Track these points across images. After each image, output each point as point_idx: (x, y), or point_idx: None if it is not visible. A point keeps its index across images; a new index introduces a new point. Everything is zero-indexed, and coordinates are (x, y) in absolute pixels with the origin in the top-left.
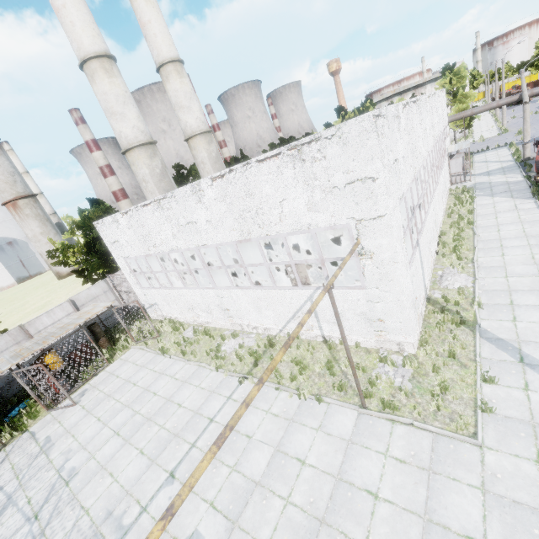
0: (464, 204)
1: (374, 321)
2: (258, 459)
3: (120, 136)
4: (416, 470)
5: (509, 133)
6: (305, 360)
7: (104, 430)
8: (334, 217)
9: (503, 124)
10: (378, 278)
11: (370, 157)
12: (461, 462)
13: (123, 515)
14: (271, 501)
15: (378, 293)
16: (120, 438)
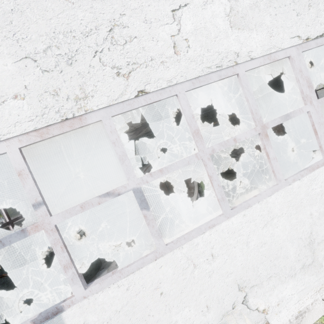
0: None
1: None
2: None
3: None
4: None
5: None
6: None
7: None
8: None
9: None
10: None
11: None
12: None
13: None
14: None
15: None
16: None
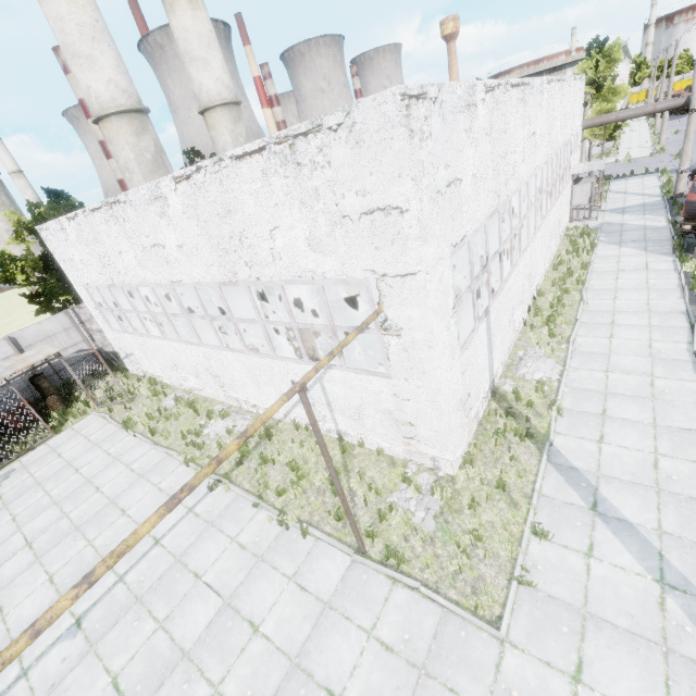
0: (580, 252)
1: (402, 424)
2: (198, 615)
3: (89, 95)
4: (404, 666)
5: (665, 154)
6: (307, 464)
7: (15, 537)
8: (347, 266)
9: (660, 140)
10: (408, 366)
11: (397, 172)
12: (468, 663)
13: None
14: (195, 687)
15: (408, 387)
16: (30, 552)
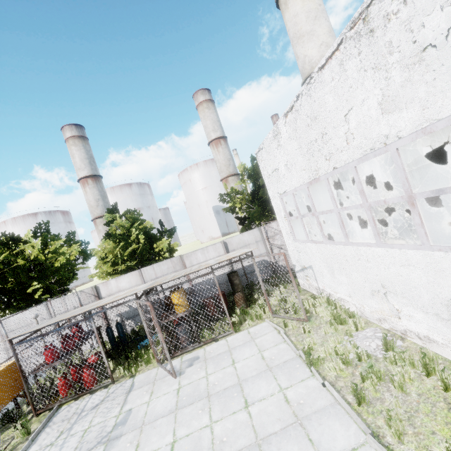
0: None
1: None
2: None
3: (304, 63)
4: None
5: None
6: None
7: None
8: None
9: None
10: None
11: None
12: None
13: None
14: None
15: None
16: None
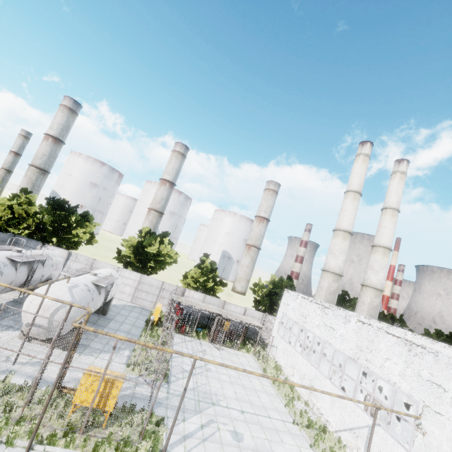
0: None
1: None
2: (281, 450)
3: (327, 263)
4: None
5: None
6: None
7: (225, 370)
8: (412, 391)
9: None
10: None
11: (448, 378)
12: None
13: (220, 400)
14: None
15: None
16: (229, 379)
